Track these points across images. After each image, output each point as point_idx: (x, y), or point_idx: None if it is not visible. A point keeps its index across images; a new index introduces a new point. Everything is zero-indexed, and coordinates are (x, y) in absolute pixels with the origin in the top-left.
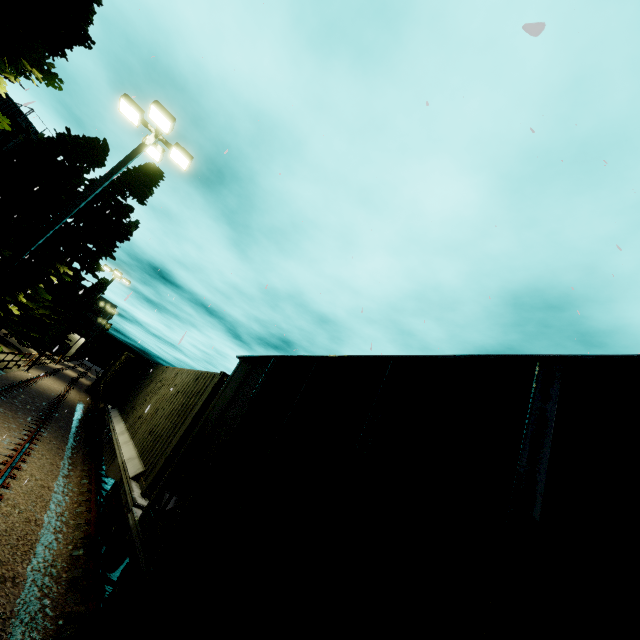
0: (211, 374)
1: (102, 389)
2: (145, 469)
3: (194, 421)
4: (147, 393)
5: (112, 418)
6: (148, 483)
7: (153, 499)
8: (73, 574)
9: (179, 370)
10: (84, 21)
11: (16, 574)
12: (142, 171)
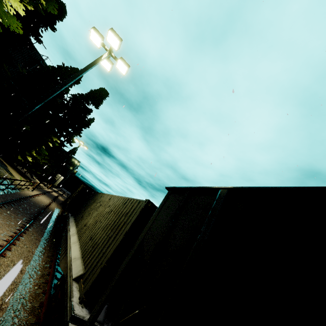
0: (136, 200)
1: (68, 203)
2: (84, 272)
3: (125, 238)
4: (91, 209)
5: (69, 222)
6: (85, 290)
7: None
8: None
9: (112, 196)
10: None
11: None
12: (98, 91)
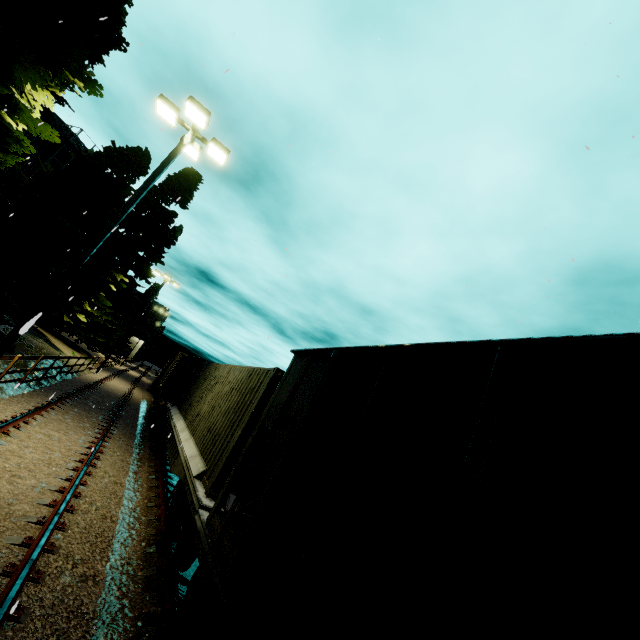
0: (264, 370)
1: (162, 387)
2: (207, 468)
3: (251, 419)
4: (202, 391)
5: (172, 415)
6: (211, 483)
7: (218, 502)
8: (148, 572)
9: (231, 367)
10: (117, 23)
11: (96, 572)
12: (182, 176)
